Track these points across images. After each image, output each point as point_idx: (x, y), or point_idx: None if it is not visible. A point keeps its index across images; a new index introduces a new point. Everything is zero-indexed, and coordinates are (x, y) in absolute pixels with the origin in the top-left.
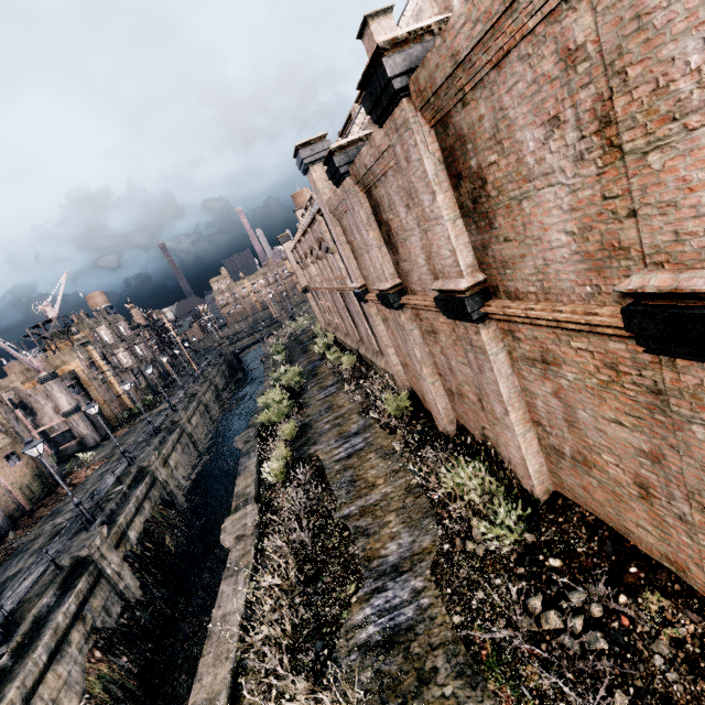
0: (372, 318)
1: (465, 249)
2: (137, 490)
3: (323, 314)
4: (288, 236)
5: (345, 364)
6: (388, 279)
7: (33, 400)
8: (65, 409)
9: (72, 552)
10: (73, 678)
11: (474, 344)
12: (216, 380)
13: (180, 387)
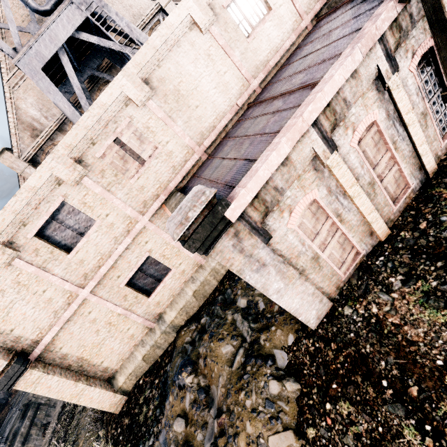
0: None
1: None
2: None
3: None
4: None
5: None
6: None
7: None
8: None
9: (22, 403)
10: (37, 445)
11: None
12: None
13: None
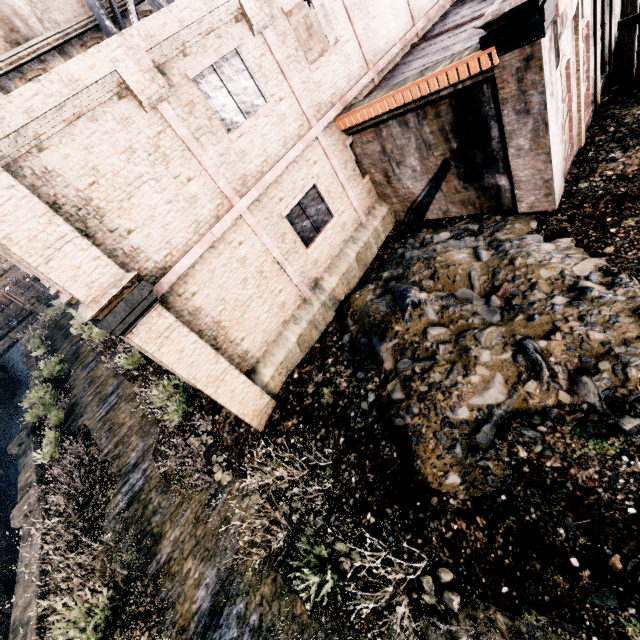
0: None
1: None
2: None
3: None
4: None
5: (96, 339)
6: (51, 286)
7: None
8: None
9: None
10: None
11: None
12: None
13: None
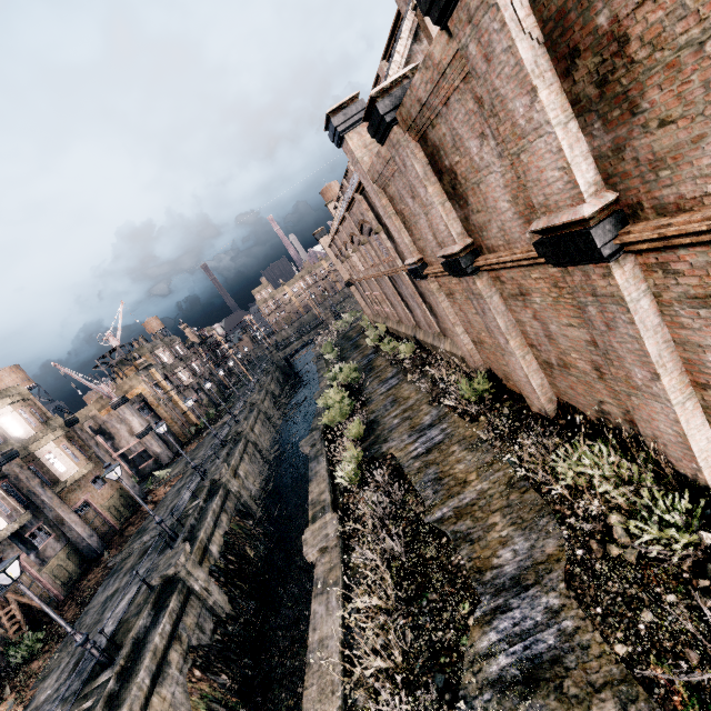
0: (434, 295)
1: (583, 162)
2: (212, 504)
3: (370, 306)
4: (323, 230)
5: (403, 352)
6: (456, 240)
7: (110, 425)
8: (138, 430)
9: (160, 571)
10: (177, 699)
11: (599, 292)
12: (272, 387)
13: (238, 398)
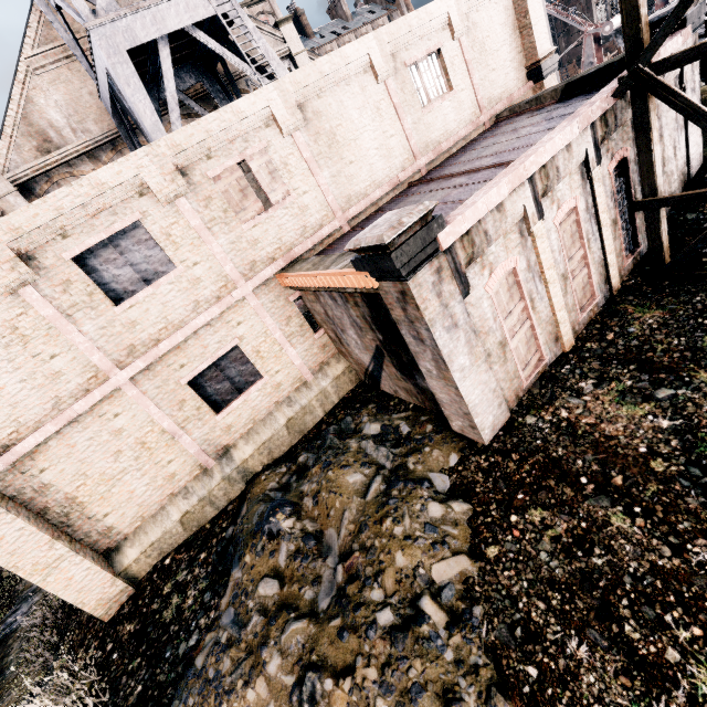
0: None
1: None
2: None
3: None
4: None
5: None
6: None
7: None
8: None
9: None
10: None
11: None
12: None
13: None
